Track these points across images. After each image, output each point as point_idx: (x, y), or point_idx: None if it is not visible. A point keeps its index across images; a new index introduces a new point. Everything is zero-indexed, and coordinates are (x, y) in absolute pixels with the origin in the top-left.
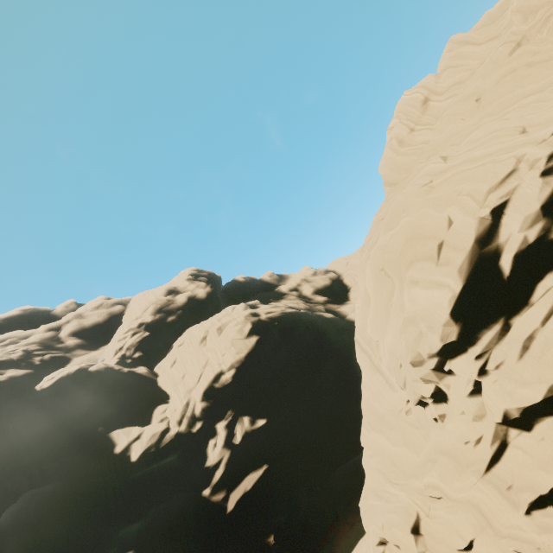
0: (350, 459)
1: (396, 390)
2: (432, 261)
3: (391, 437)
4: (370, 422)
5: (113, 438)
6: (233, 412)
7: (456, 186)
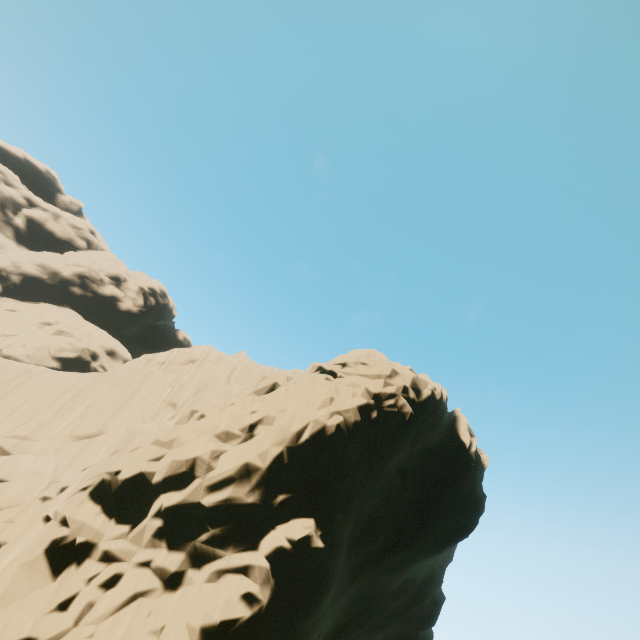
0: None
1: None
2: None
3: None
4: None
5: None
6: None
7: None
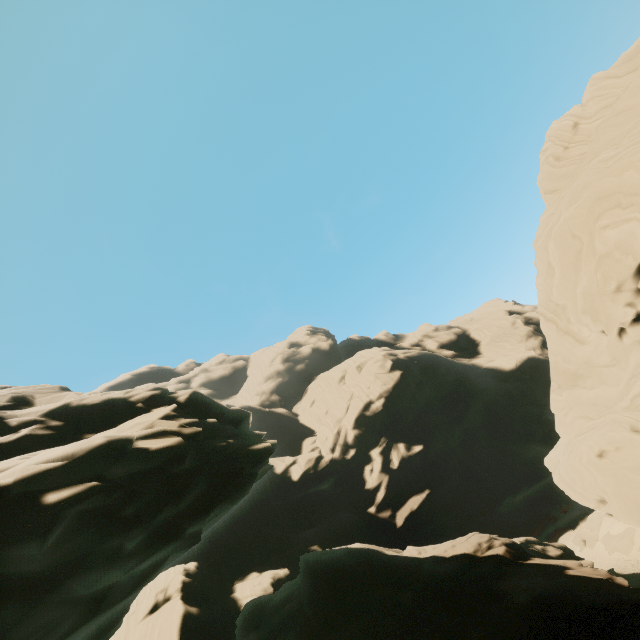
0: (518, 489)
1: (587, 343)
2: (618, 207)
3: (588, 385)
4: (561, 385)
5: (270, 463)
6: (387, 439)
7: (629, 158)
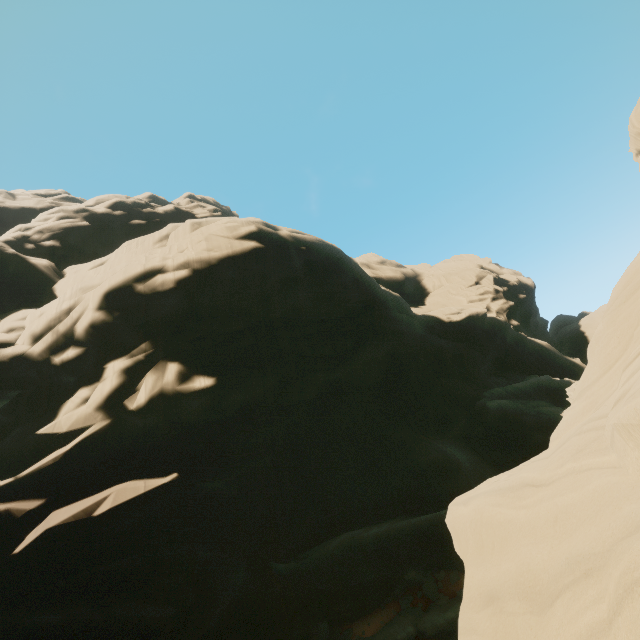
0: (375, 523)
1: None
2: None
3: None
4: None
5: None
6: (153, 348)
7: None
